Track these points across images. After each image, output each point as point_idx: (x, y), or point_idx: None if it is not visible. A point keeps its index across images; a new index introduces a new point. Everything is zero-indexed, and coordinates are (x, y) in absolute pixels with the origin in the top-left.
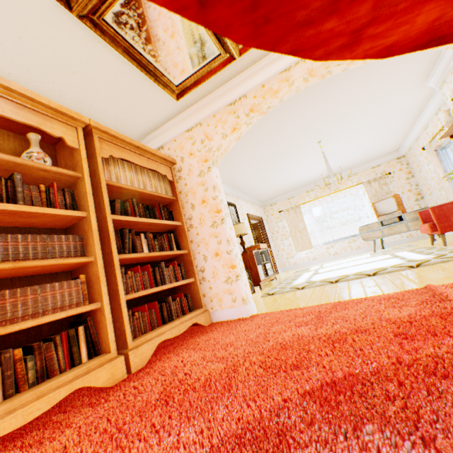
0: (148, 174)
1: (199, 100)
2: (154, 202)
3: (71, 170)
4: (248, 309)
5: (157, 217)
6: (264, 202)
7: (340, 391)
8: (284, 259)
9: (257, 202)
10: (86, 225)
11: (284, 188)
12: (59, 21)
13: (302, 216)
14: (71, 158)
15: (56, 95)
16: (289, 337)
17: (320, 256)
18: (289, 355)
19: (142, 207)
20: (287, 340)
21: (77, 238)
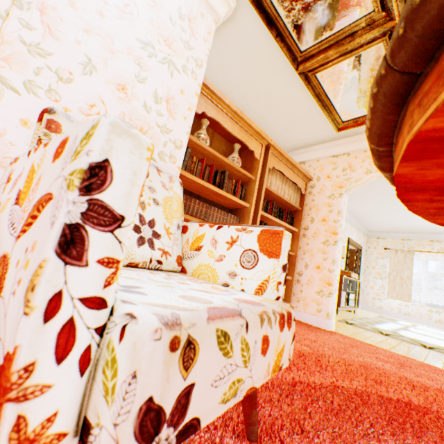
0: (289, 184)
1: (356, 134)
2: (283, 206)
3: (247, 171)
4: (329, 324)
5: (282, 219)
6: (371, 232)
7: (413, 409)
8: (368, 297)
9: (363, 229)
10: (245, 213)
11: (403, 227)
12: (283, 73)
13: (412, 263)
14: (250, 163)
15: (251, 113)
16: (369, 362)
17: (416, 315)
18: (370, 372)
19: (276, 208)
20: (368, 363)
21: (238, 219)
